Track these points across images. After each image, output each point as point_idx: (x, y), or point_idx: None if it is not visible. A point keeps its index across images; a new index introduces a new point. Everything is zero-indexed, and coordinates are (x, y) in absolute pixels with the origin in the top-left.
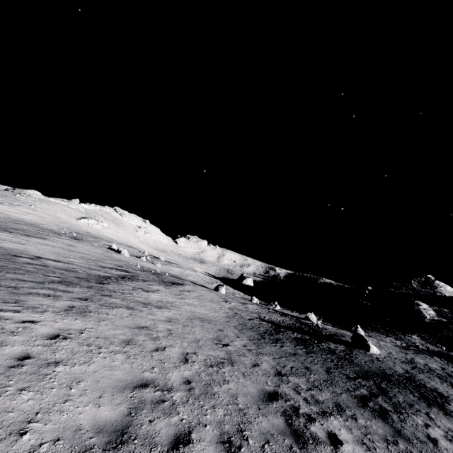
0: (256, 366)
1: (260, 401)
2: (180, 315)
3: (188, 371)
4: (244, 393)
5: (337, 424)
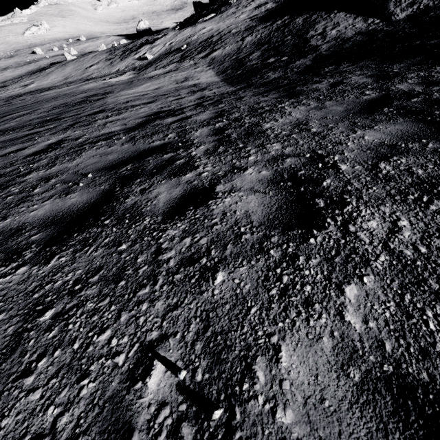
0: None
1: None
2: None
3: None
4: None
5: None
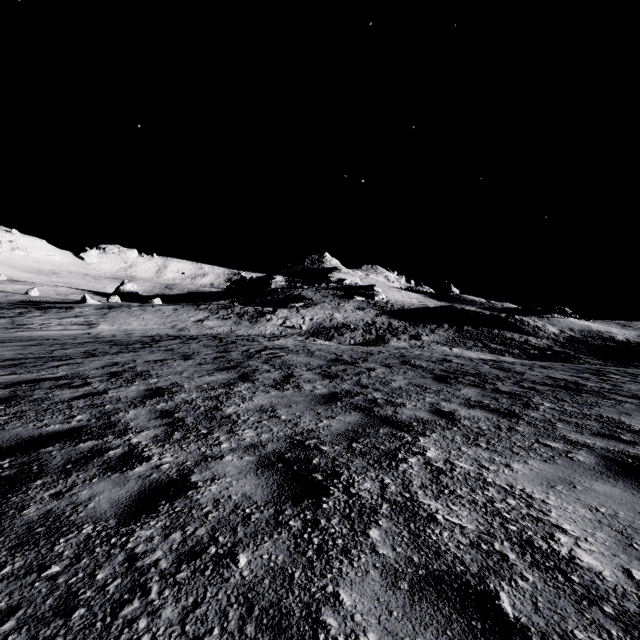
0: None
1: None
2: None
3: None
4: None
5: None
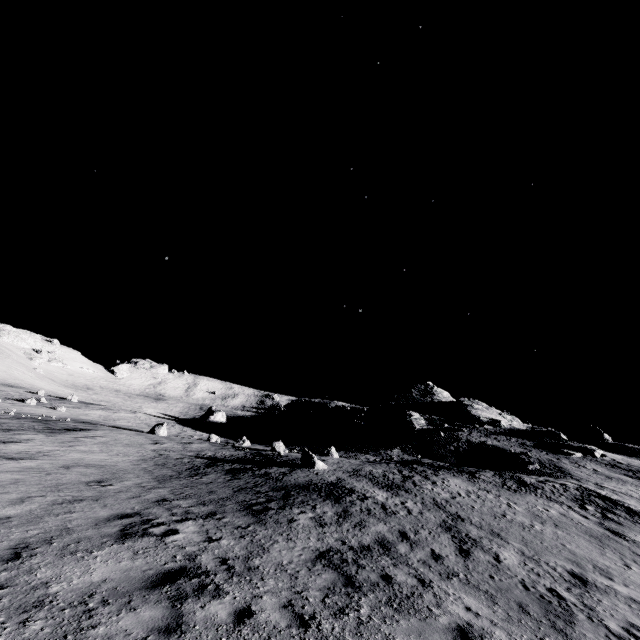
0: (135, 497)
1: (105, 521)
2: (51, 464)
3: (17, 510)
4: (88, 517)
5: (192, 524)
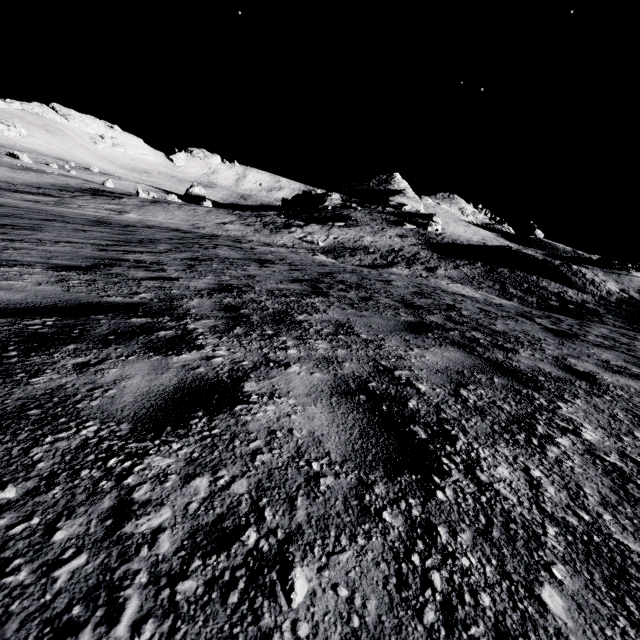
0: None
1: None
2: None
3: None
4: None
5: None
